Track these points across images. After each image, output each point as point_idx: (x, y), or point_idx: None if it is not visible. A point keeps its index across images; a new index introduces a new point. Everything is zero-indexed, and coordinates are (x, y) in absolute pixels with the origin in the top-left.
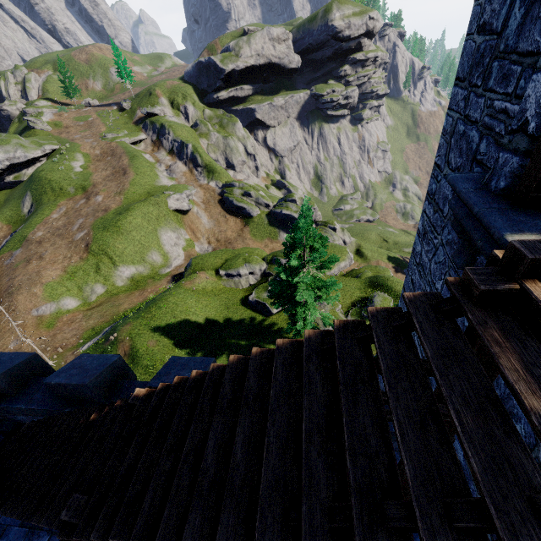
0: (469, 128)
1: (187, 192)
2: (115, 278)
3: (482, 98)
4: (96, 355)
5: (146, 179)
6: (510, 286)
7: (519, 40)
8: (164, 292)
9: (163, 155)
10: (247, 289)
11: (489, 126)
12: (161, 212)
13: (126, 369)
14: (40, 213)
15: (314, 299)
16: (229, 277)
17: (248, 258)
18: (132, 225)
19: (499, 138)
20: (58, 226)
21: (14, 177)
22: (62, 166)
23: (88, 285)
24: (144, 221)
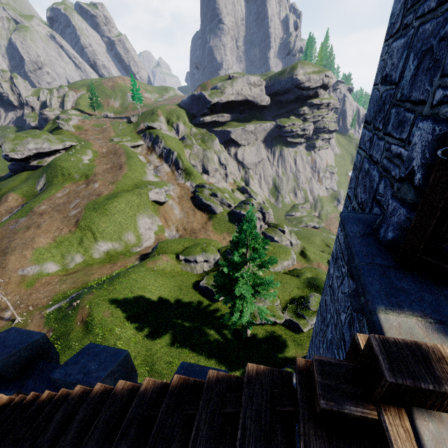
0: (372, 167)
1: (165, 188)
2: (93, 251)
3: (382, 141)
4: (24, 330)
5: (136, 174)
6: (363, 412)
7: (412, 90)
8: (129, 268)
9: (154, 158)
10: (200, 274)
11: (386, 168)
12: (141, 201)
13: (48, 348)
14: (48, 191)
15: (254, 293)
16: (187, 262)
17: (205, 247)
18: (116, 209)
19: (394, 182)
20: (59, 203)
21: (38, 162)
22: (75, 158)
23: (70, 254)
24: (126, 207)
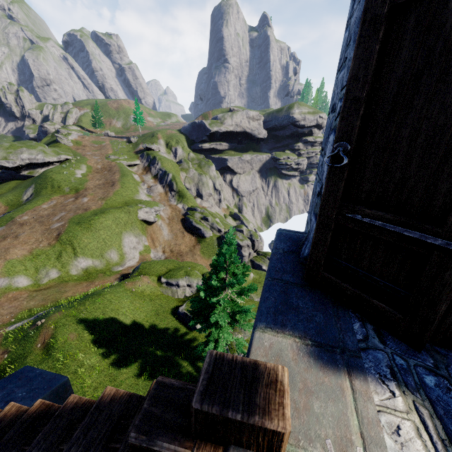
0: None
1: (156, 208)
2: (71, 267)
3: None
4: None
5: (128, 192)
6: (176, 450)
7: None
8: (106, 287)
9: (148, 178)
10: (181, 299)
11: None
12: (130, 219)
13: None
14: (34, 202)
15: (233, 323)
16: (168, 285)
17: (189, 271)
18: (102, 225)
19: None
20: (43, 214)
21: (29, 172)
22: (67, 171)
23: (45, 268)
24: (113, 224)
